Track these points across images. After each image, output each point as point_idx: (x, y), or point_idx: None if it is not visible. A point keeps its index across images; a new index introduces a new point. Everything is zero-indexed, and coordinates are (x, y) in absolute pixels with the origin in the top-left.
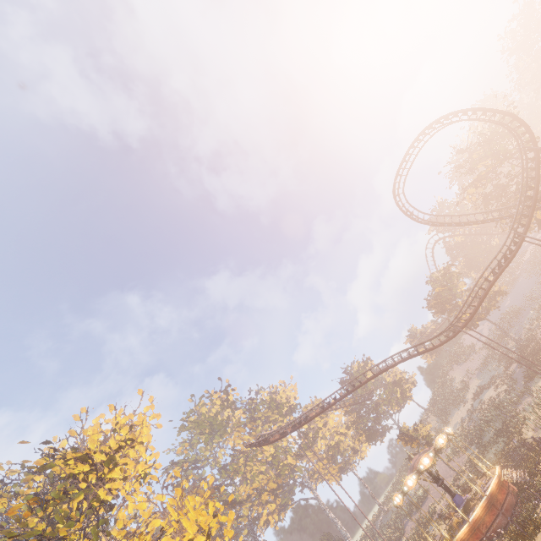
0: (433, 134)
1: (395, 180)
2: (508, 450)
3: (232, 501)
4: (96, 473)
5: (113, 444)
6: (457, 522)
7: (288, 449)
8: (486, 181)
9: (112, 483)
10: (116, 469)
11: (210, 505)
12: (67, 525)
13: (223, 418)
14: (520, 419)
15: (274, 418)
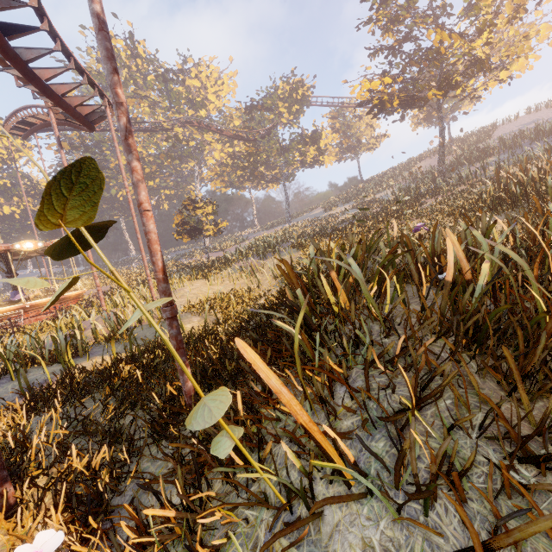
0: None
1: None
2: None
3: None
4: None
5: None
6: None
7: (160, 146)
8: None
9: None
10: None
11: None
12: None
13: None
14: None
15: (165, 105)
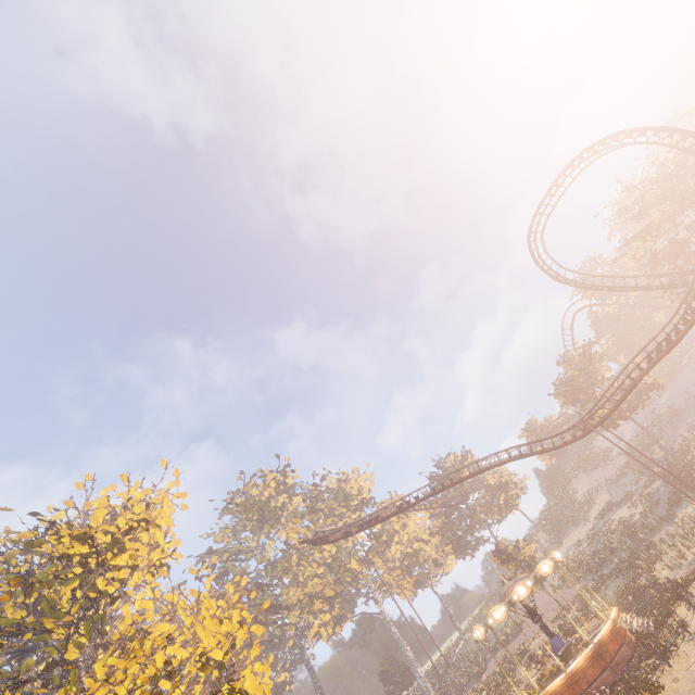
0: (593, 160)
1: (532, 220)
2: (632, 588)
3: (276, 605)
4: (97, 557)
5: (122, 523)
6: (551, 671)
7: (353, 551)
8: (659, 233)
9: (114, 571)
10: (124, 554)
11: (234, 613)
12: (54, 615)
13: (277, 505)
14: (654, 552)
15: (340, 511)
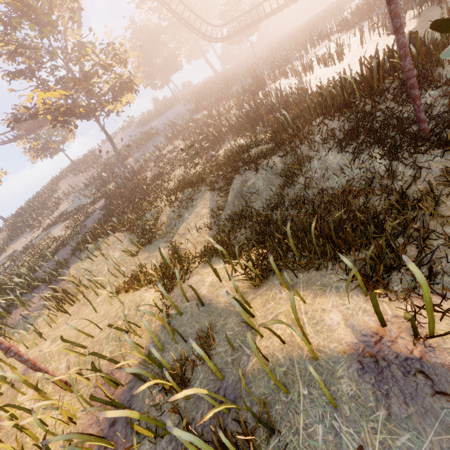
0: None
1: None
2: None
3: None
4: None
5: None
6: None
7: None
8: None
9: None
10: None
11: None
12: None
13: None
14: None
15: None
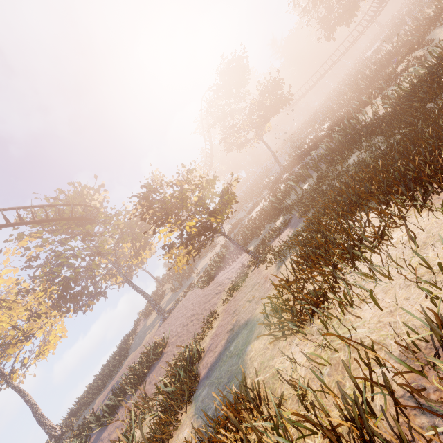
0: None
1: None
2: None
3: None
4: None
5: None
6: None
7: None
8: None
9: None
10: None
11: None
12: None
13: None
14: None
15: None
